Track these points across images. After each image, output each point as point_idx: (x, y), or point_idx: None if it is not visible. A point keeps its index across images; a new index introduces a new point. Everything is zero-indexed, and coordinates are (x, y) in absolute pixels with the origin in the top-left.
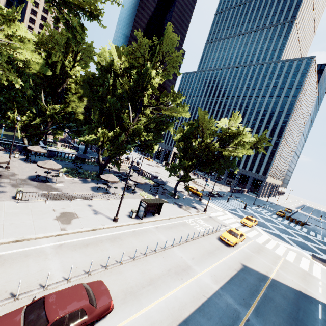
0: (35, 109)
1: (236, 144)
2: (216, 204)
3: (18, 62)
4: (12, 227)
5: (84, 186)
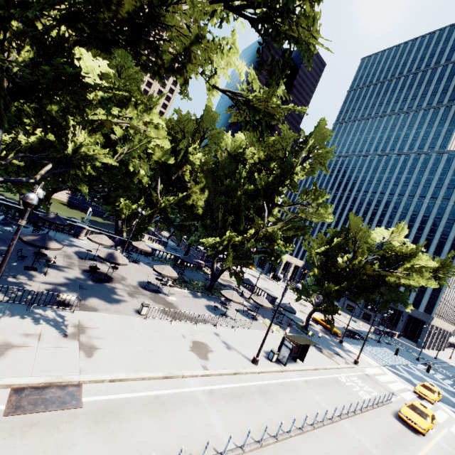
0: (144, 197)
1: (408, 269)
2: (364, 352)
3: (148, 149)
4: (155, 356)
5: (197, 303)
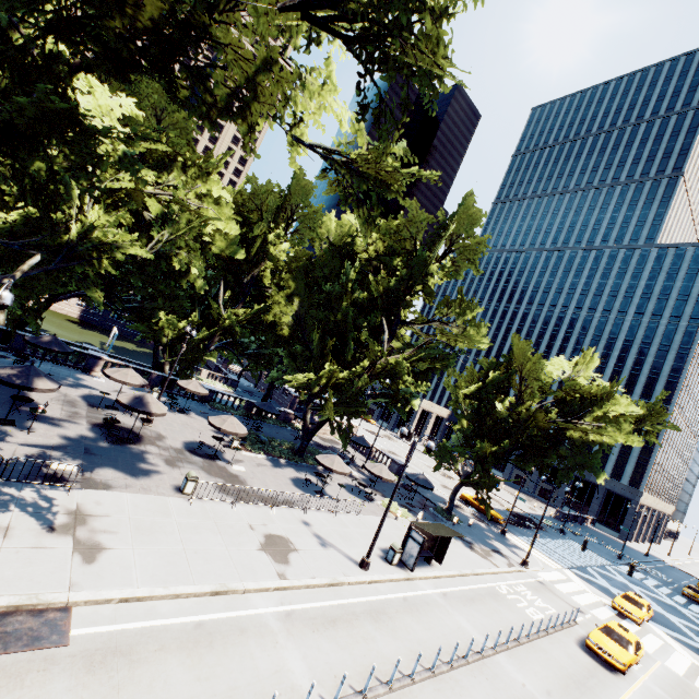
0: (198, 310)
1: (599, 419)
2: (538, 547)
3: (203, 236)
4: (201, 560)
5: (279, 475)
